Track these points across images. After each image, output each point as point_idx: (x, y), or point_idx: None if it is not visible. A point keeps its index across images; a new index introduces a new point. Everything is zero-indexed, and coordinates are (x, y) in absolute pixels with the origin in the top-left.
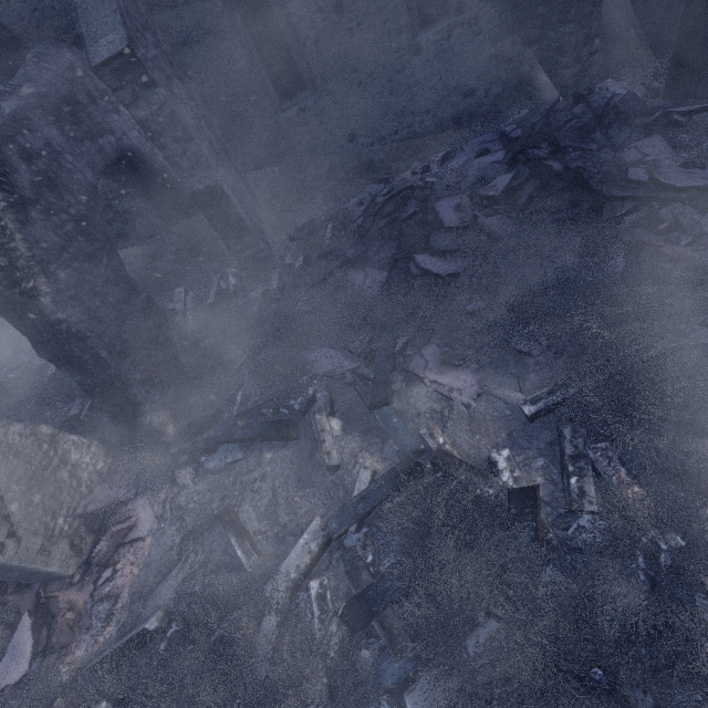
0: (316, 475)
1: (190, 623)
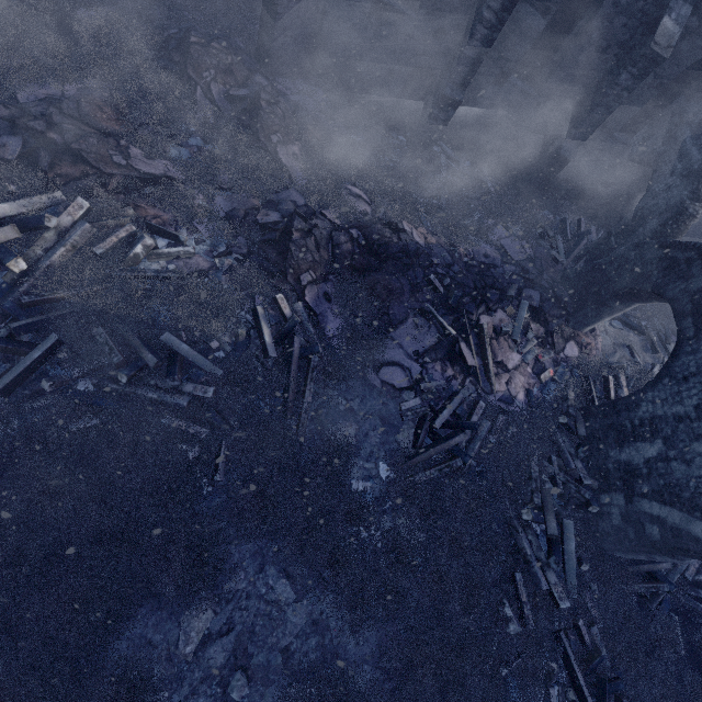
0: (648, 351)
1: (643, 371)
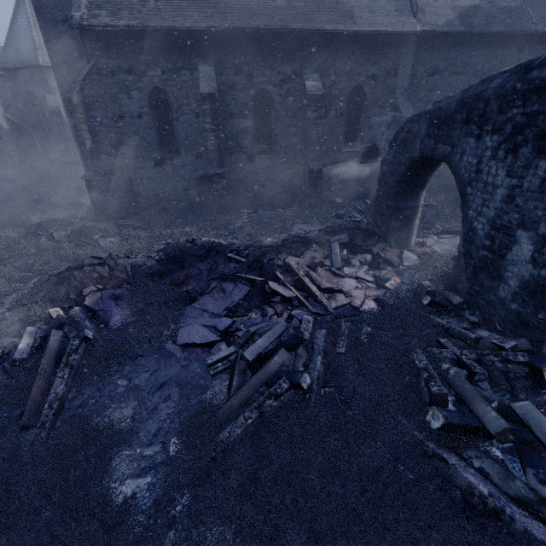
0: None
1: None
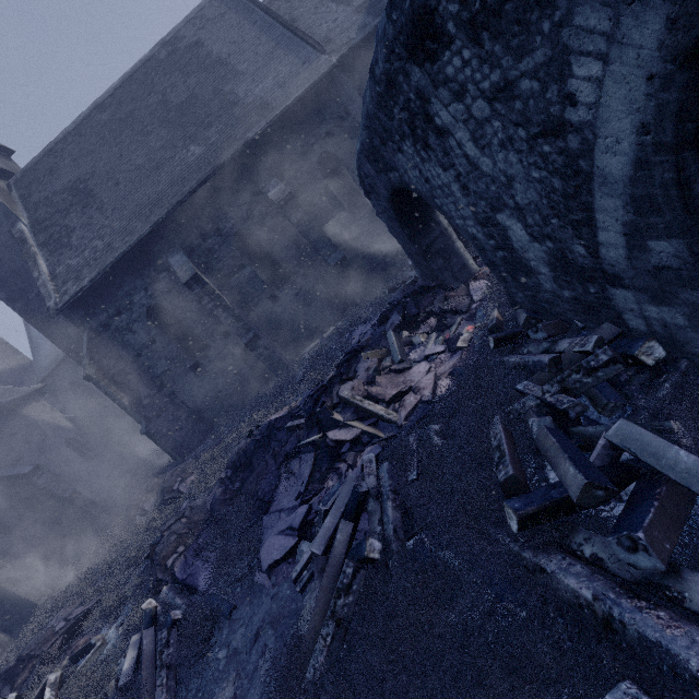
0: None
1: None
